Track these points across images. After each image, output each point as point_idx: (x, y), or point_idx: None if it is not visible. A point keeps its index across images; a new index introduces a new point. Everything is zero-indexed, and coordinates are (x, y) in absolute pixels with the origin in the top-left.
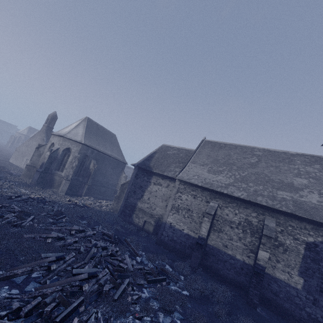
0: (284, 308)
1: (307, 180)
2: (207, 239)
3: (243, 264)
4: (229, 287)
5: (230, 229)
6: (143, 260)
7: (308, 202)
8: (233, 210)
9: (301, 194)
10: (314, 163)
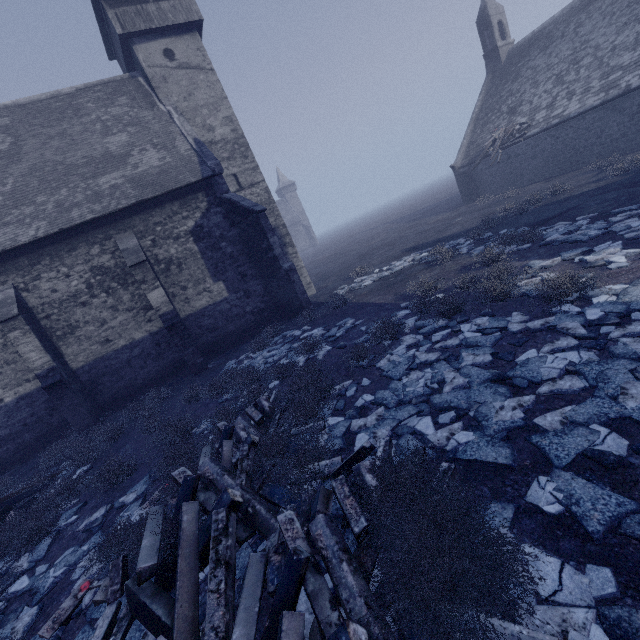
0: (233, 333)
1: (125, 133)
2: (65, 365)
3: (153, 338)
4: (167, 385)
5: (87, 309)
6: None
7: (149, 169)
8: (55, 272)
9: (133, 163)
10: (115, 96)
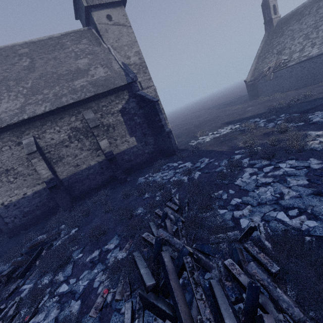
0: (138, 163)
1: (86, 58)
2: (57, 177)
3: (100, 165)
4: (105, 188)
5: (68, 149)
6: (1, 269)
7: (100, 77)
8: (53, 129)
9: (91, 74)
10: (80, 39)
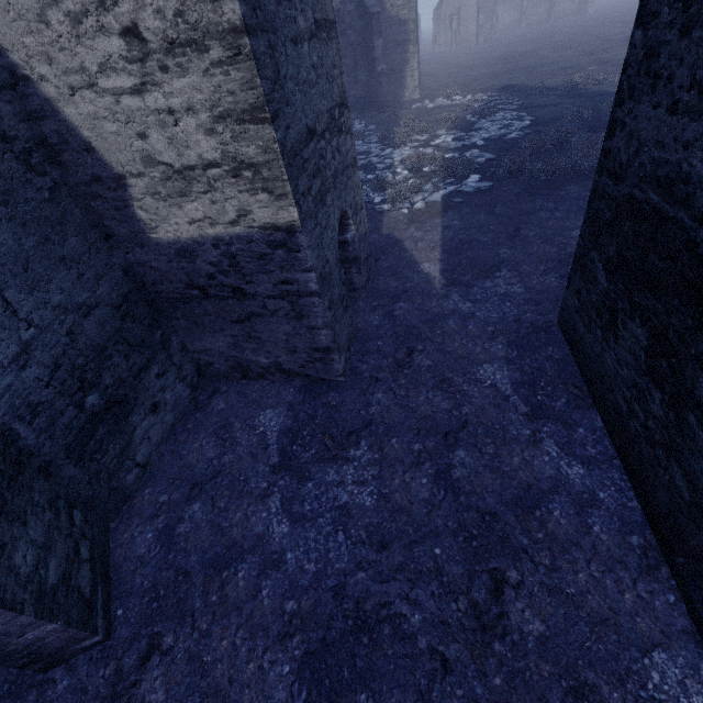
0: None
1: None
2: None
3: None
4: None
5: None
6: None
7: None
8: None
9: None
10: None
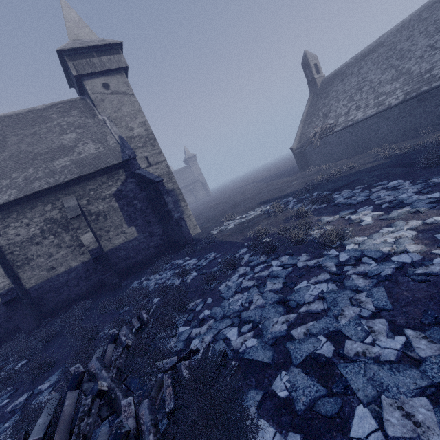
0: (140, 261)
1: (75, 133)
2: (20, 285)
3: (85, 266)
4: (92, 298)
5: (39, 247)
6: None
7: (88, 155)
8: (19, 223)
9: (78, 151)
10: (70, 110)
